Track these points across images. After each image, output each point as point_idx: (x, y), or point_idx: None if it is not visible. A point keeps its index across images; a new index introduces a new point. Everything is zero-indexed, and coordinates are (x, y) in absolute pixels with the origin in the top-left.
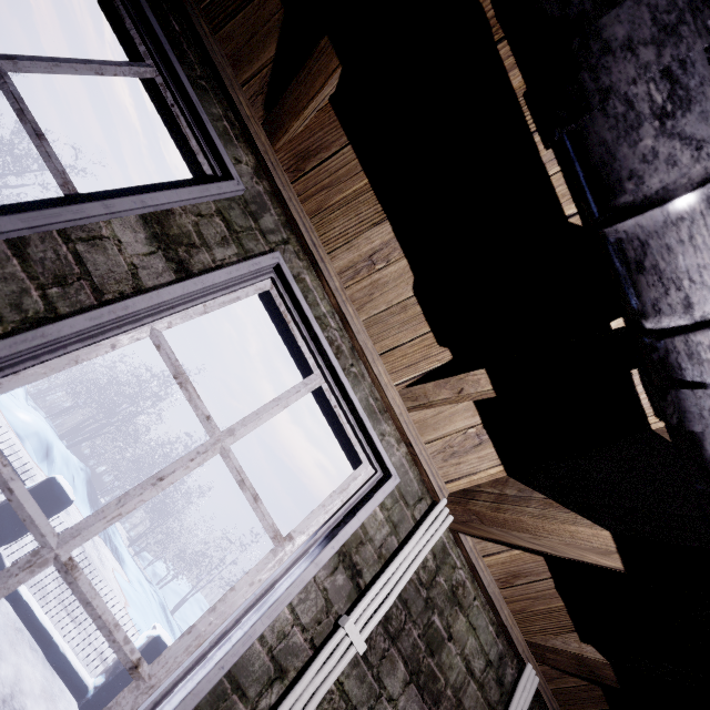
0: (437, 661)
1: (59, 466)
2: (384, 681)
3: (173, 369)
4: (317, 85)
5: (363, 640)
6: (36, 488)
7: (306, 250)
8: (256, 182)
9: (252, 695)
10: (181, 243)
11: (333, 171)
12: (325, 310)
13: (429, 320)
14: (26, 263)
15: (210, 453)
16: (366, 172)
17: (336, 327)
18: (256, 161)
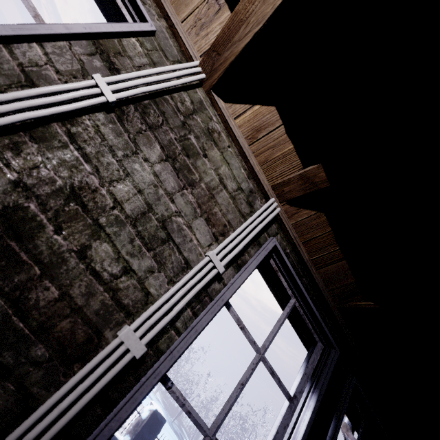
0: (193, 163)
1: None
2: (140, 147)
3: None
4: None
5: (111, 93)
6: None
7: None
8: None
9: (0, 82)
10: None
11: None
12: None
13: None
14: None
15: None
16: None
17: None
18: None
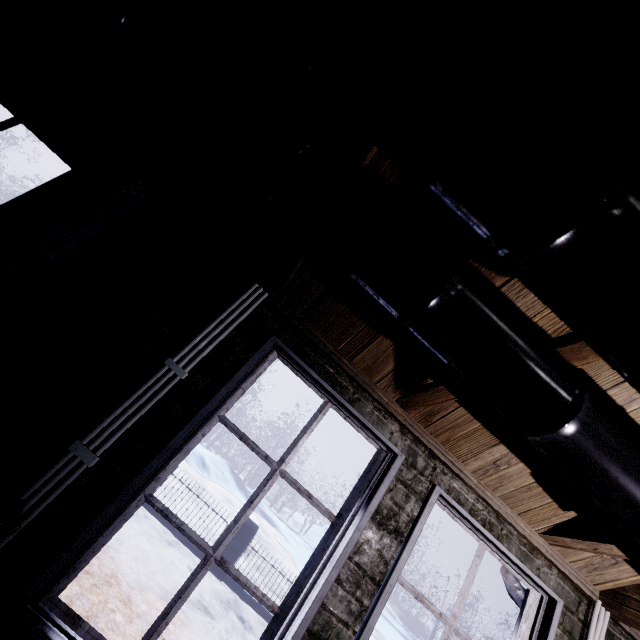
0: None
1: (212, 468)
2: None
3: (413, 594)
4: (439, 400)
5: None
6: None
7: (448, 467)
8: (404, 439)
9: None
10: (390, 517)
11: (453, 420)
12: (472, 500)
13: (551, 494)
14: (343, 585)
15: (449, 636)
16: (478, 419)
17: (483, 508)
18: (399, 423)
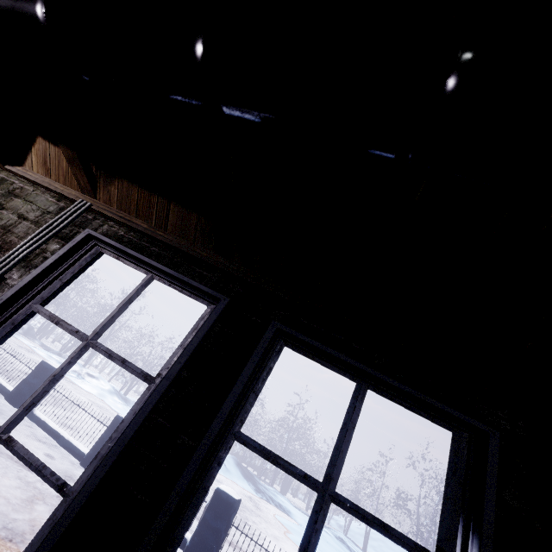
0: None
1: None
2: None
3: None
4: None
5: None
6: (110, 425)
7: None
8: None
9: None
10: None
11: None
12: None
13: None
14: None
15: None
16: None
17: None
18: None
